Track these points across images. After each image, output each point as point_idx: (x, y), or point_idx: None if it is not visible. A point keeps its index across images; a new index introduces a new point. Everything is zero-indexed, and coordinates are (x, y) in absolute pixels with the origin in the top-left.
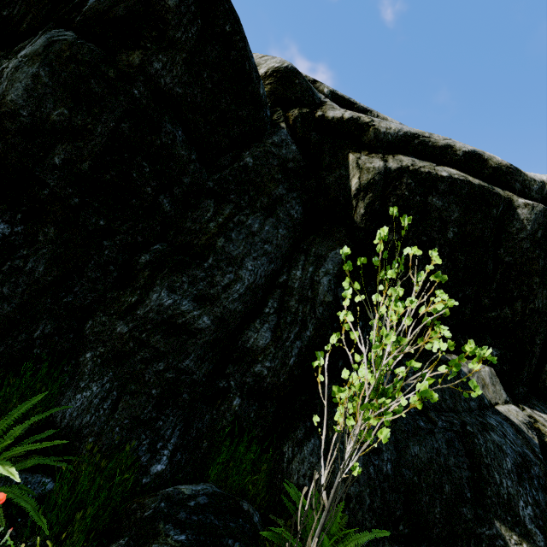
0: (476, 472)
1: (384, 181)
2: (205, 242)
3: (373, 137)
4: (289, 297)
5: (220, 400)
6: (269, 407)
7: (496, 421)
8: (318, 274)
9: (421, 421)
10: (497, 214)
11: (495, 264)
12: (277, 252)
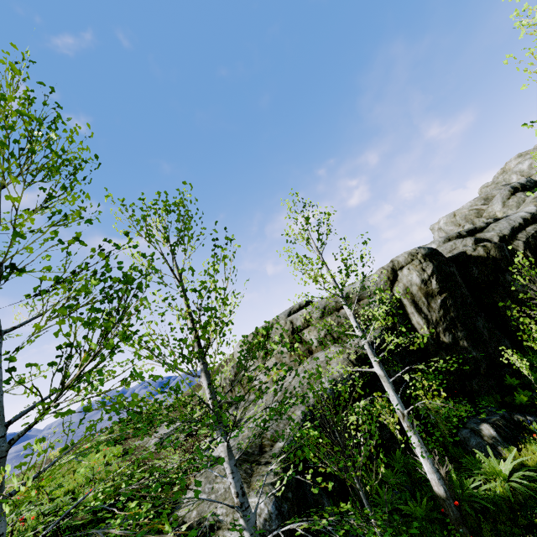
0: None
1: (526, 245)
2: None
3: (507, 237)
4: None
5: None
6: None
7: None
8: None
9: None
10: None
11: None
12: None
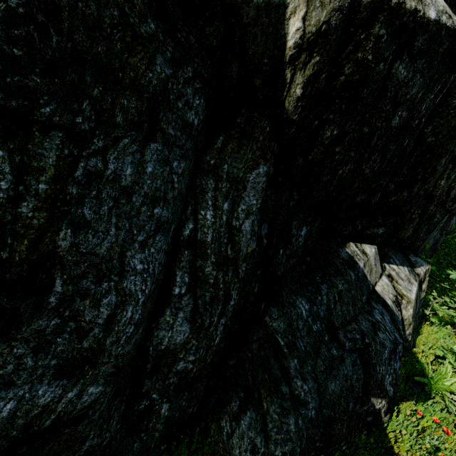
0: (367, 374)
1: (344, 29)
2: (28, 254)
3: None
4: (202, 261)
5: (146, 420)
6: (199, 386)
7: (380, 314)
8: (237, 216)
9: (334, 349)
10: (450, 82)
11: (415, 145)
12: (176, 205)
